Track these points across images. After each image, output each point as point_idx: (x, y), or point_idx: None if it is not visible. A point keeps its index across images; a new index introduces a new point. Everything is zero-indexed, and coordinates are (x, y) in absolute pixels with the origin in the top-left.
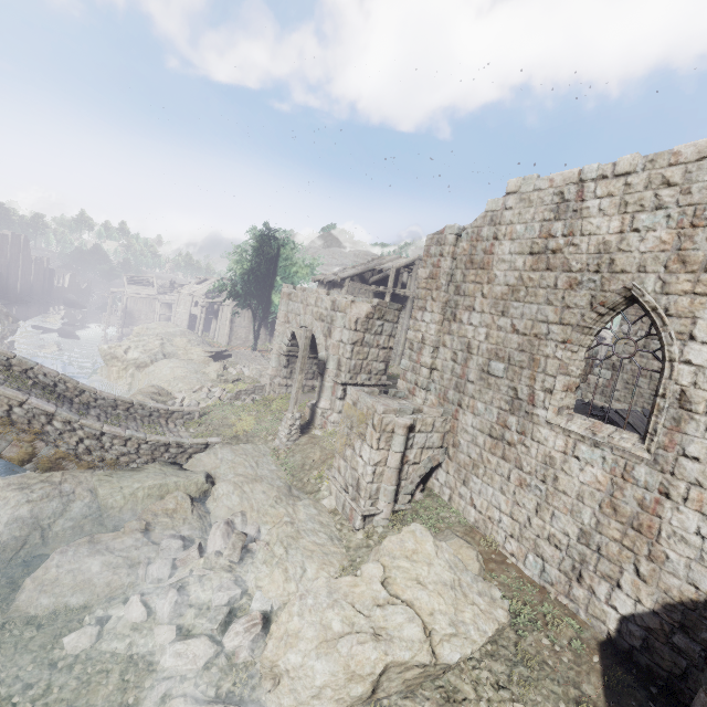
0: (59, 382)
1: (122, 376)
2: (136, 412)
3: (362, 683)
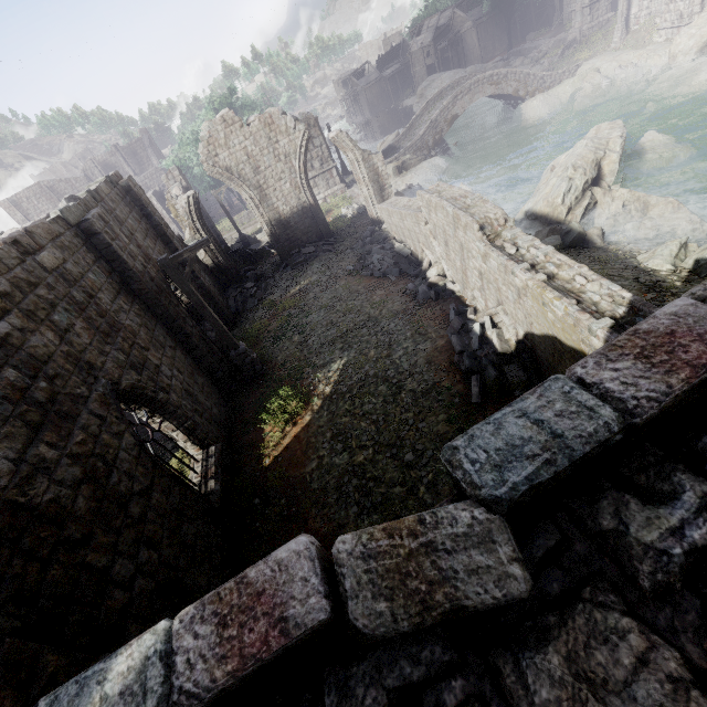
0: None
1: None
2: None
3: (705, 38)
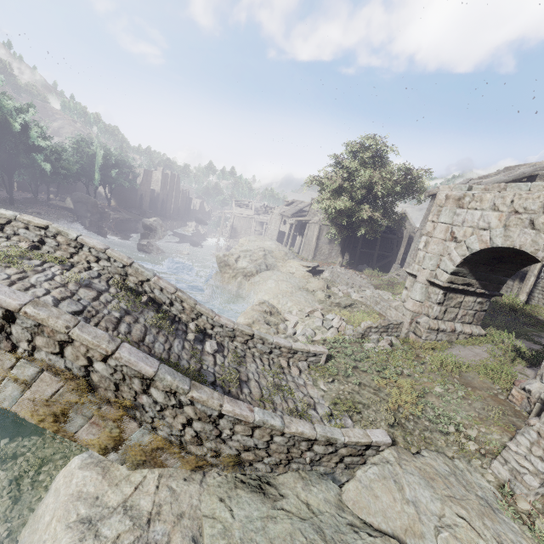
0: (175, 300)
1: (231, 282)
2: (254, 346)
3: None
